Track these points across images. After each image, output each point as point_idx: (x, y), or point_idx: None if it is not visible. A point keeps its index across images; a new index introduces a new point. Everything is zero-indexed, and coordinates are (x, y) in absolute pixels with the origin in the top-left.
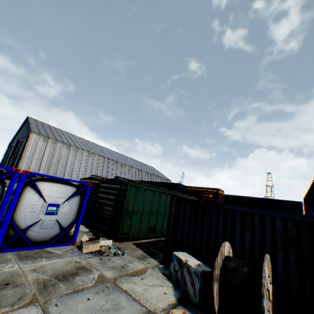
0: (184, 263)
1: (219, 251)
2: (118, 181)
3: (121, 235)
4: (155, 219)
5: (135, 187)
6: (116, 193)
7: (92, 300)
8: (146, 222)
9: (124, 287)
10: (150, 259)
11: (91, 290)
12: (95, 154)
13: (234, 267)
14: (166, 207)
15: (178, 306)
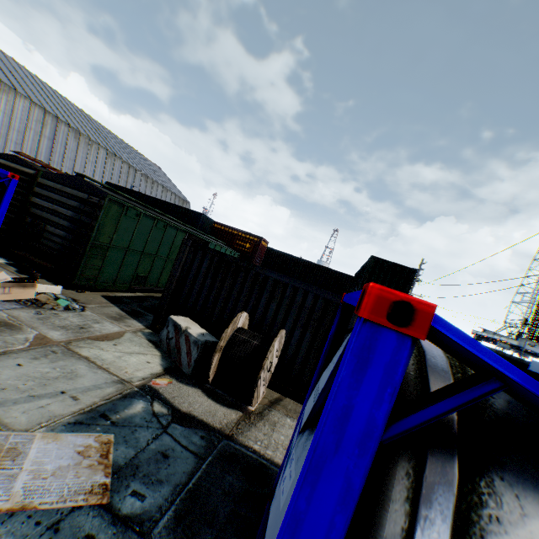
0: (184, 331)
1: (232, 322)
2: (85, 184)
3: (82, 281)
4: (150, 265)
5: (119, 205)
6: (77, 207)
7: (28, 367)
8: (132, 268)
9: (84, 354)
10: (131, 321)
11: (24, 355)
12: (20, 95)
13: (244, 340)
14: (171, 250)
15: (164, 377)
